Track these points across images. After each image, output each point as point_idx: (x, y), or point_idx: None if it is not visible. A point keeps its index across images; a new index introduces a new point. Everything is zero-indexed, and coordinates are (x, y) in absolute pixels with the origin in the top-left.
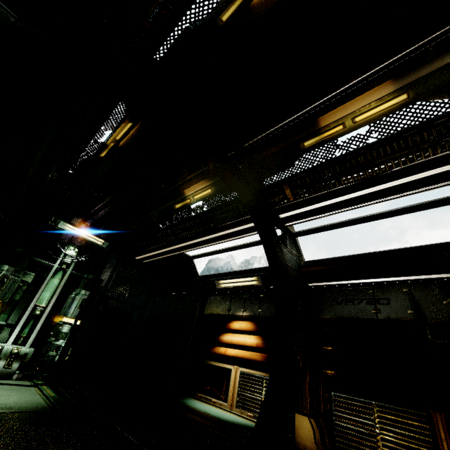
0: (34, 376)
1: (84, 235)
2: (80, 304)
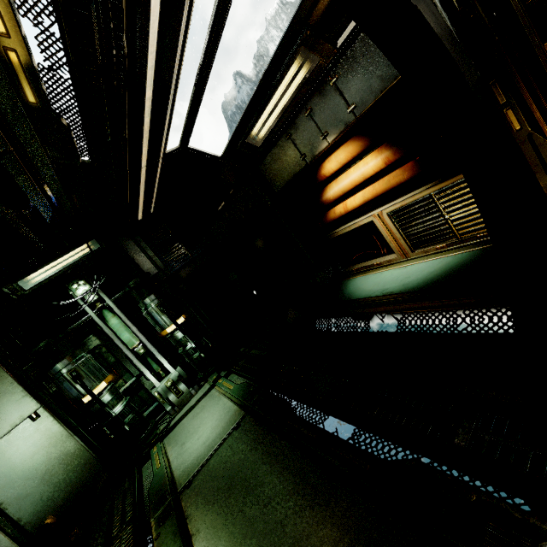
0: (206, 376)
1: (63, 264)
2: (160, 311)
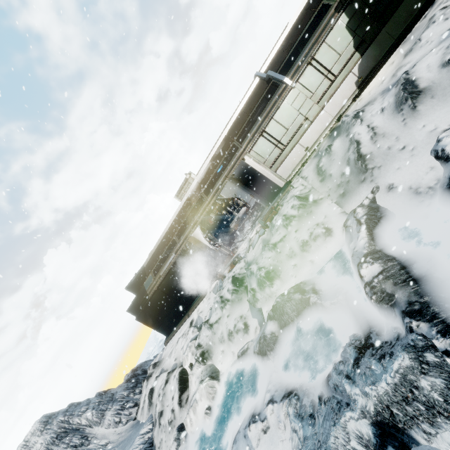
0: None
1: None
2: None
